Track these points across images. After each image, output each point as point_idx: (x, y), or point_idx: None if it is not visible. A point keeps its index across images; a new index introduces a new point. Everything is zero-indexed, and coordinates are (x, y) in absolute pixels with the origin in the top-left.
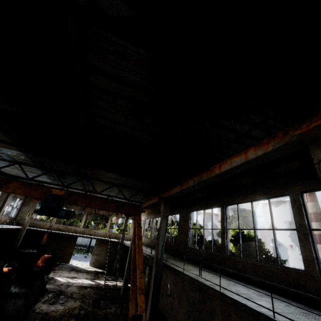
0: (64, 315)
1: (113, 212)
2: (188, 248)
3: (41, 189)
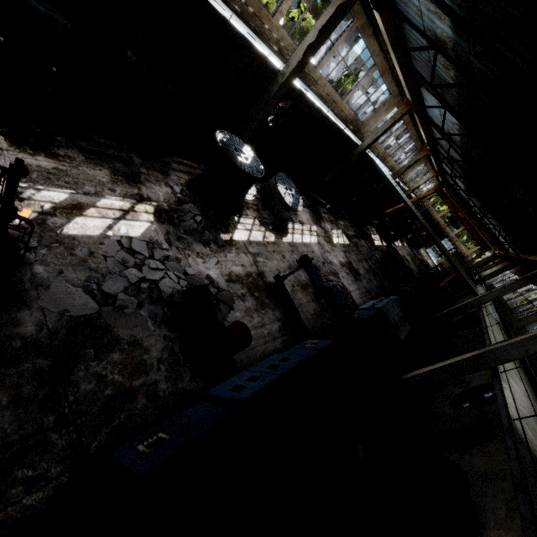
0: (422, 260)
1: (488, 243)
2: None
3: (455, 209)
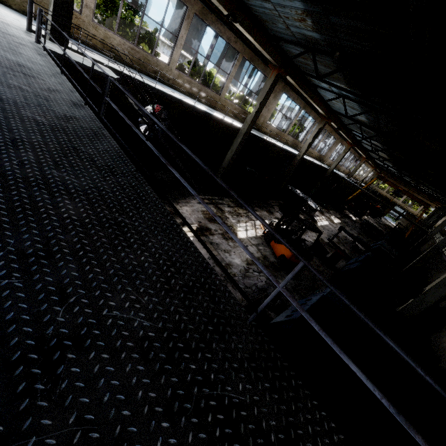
0: (385, 224)
1: (429, 202)
2: None
3: (395, 186)
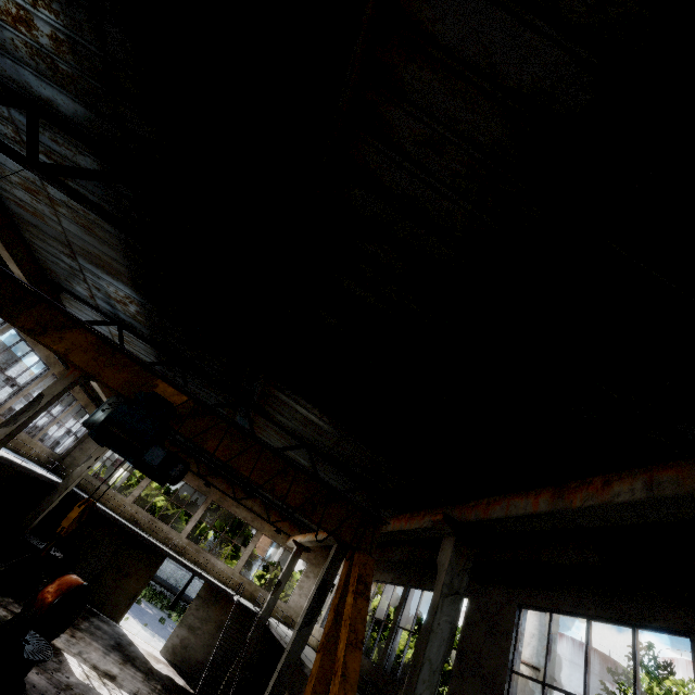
0: None
1: (268, 525)
2: None
3: (132, 372)
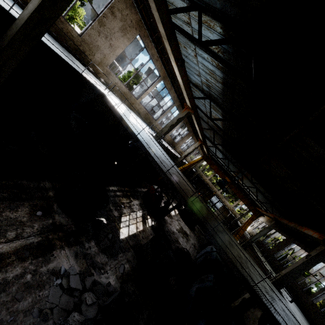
0: None
1: None
2: (273, 256)
3: (222, 174)
